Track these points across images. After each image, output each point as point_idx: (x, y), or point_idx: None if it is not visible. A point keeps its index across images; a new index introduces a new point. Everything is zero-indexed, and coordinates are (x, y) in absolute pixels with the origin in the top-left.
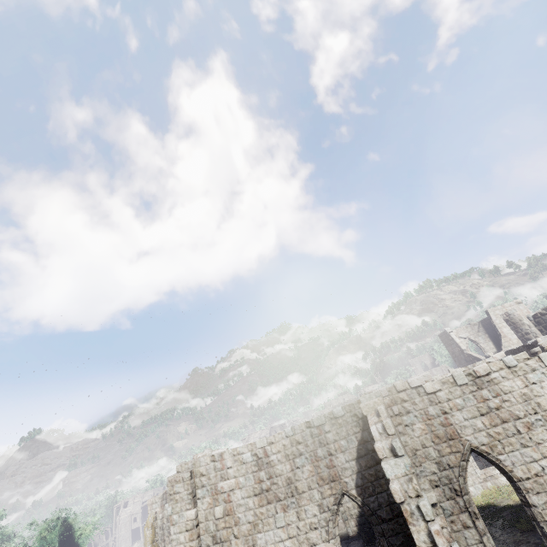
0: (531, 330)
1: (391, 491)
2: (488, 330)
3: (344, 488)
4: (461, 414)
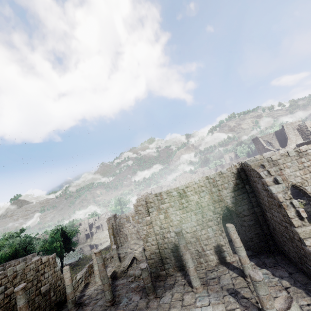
0: (310, 133)
1: (278, 197)
2: (278, 136)
3: (226, 204)
4: (289, 169)
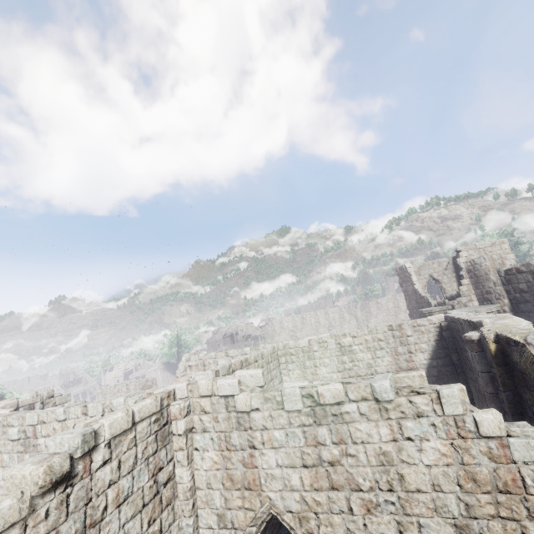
0: (495, 289)
1: None
2: (457, 269)
3: None
4: (276, 455)
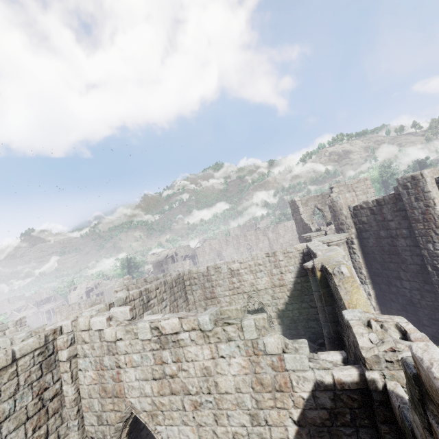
0: (346, 221)
1: None
2: None
3: None
4: (134, 372)
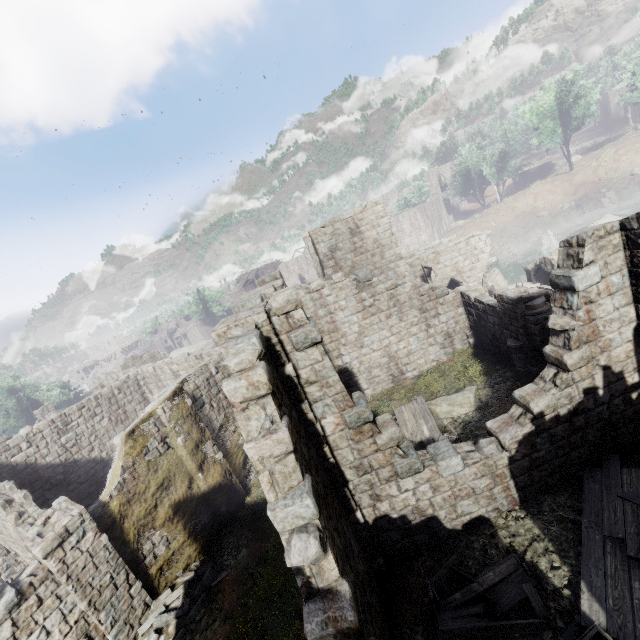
0: None
1: None
2: None
3: None
4: None
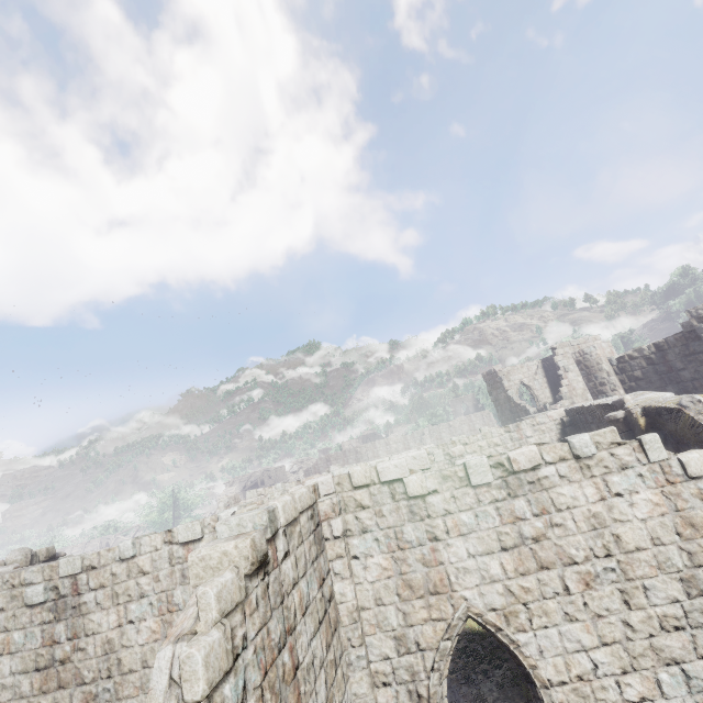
0: (609, 379)
1: None
2: (548, 373)
3: None
4: (466, 544)
